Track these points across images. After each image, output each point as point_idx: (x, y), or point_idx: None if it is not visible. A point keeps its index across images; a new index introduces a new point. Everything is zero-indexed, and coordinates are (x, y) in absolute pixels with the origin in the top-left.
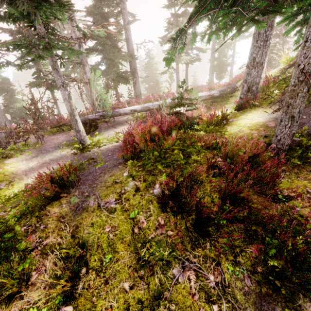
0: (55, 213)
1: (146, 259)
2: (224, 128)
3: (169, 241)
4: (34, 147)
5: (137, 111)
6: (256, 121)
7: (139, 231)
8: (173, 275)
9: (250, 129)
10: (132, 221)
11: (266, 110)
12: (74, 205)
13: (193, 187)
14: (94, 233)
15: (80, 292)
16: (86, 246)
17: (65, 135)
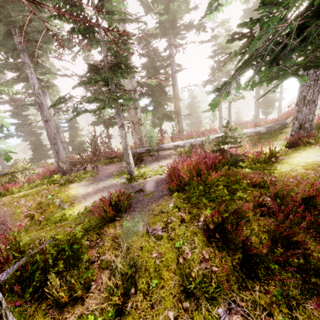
0: (110, 233)
1: (191, 291)
2: (273, 166)
3: (214, 277)
4: (91, 175)
5: (180, 146)
6: (313, 160)
7: (184, 261)
8: (218, 314)
9: (304, 168)
10: (177, 251)
11: None
12: (125, 228)
13: (239, 224)
14: (142, 256)
15: (129, 311)
16: (136, 267)
17: (115, 166)
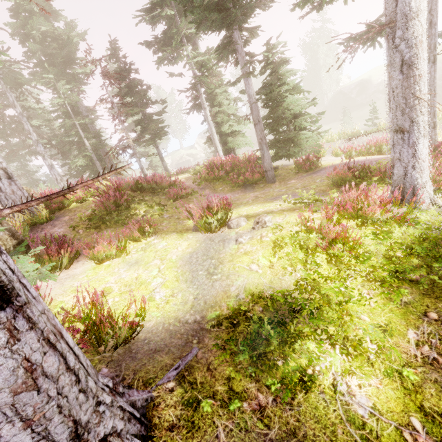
0: None
1: None
2: None
3: None
4: None
5: None
6: None
7: None
8: None
9: None
10: None
11: None
12: None
13: None
14: None
15: None
16: None
17: None
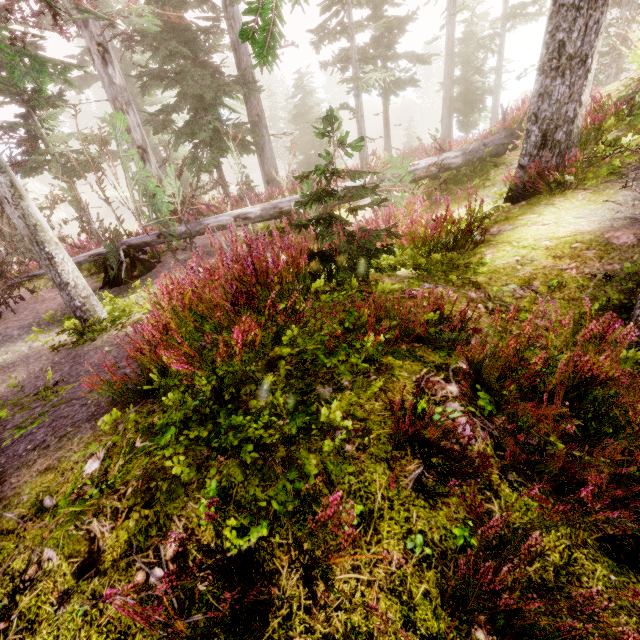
0: None
1: None
2: (475, 255)
3: None
4: None
5: (251, 217)
6: (571, 229)
7: None
8: None
9: (552, 256)
10: None
11: (597, 195)
12: None
13: (312, 576)
14: None
15: None
16: None
17: None
